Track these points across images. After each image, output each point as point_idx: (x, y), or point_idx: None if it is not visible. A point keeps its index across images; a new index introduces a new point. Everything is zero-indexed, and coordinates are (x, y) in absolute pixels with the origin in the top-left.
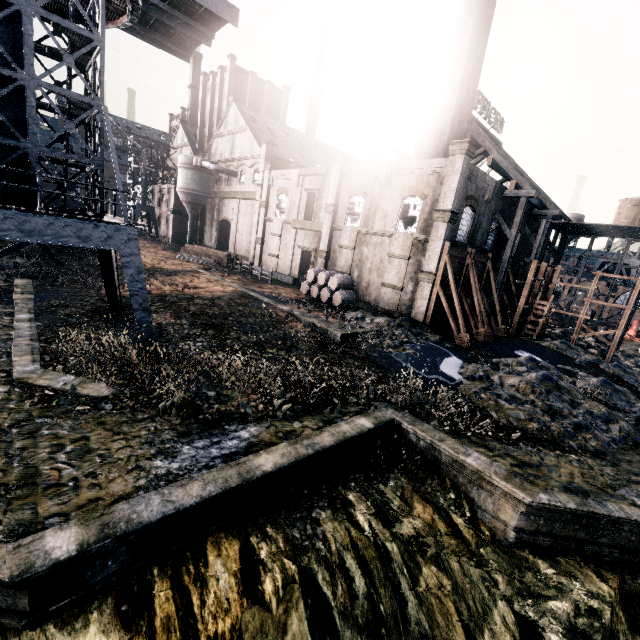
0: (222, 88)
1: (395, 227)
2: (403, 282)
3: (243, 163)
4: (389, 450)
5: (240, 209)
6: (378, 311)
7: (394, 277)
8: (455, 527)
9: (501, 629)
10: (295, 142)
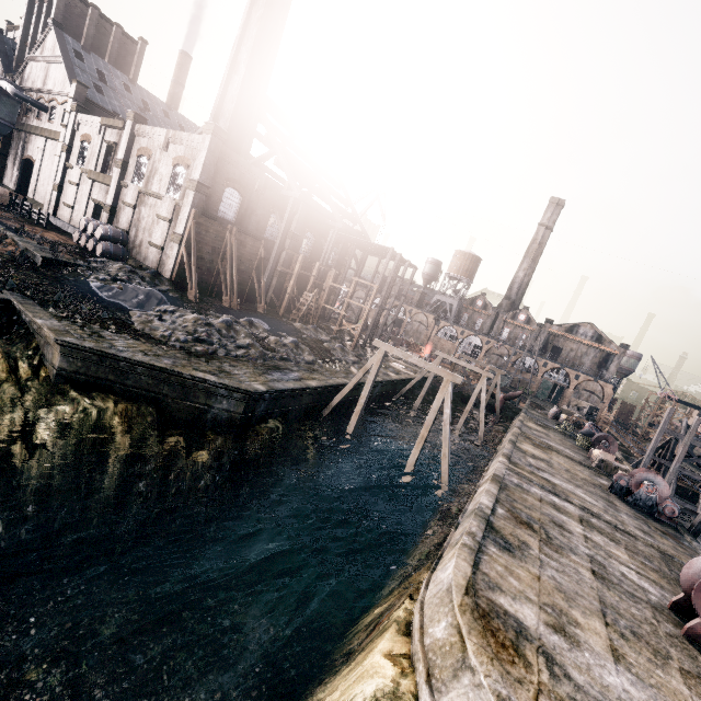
0: (52, 8)
1: (166, 191)
2: (165, 243)
3: (54, 98)
4: (2, 326)
5: (46, 150)
6: (140, 267)
7: (159, 238)
8: (15, 369)
9: (5, 422)
10: (136, 100)
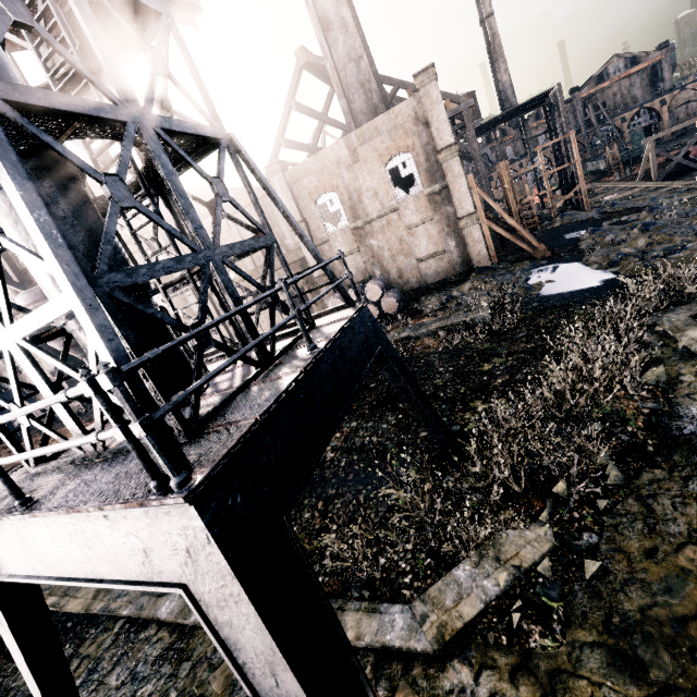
0: None
1: (395, 198)
2: (441, 244)
3: None
4: None
5: None
6: (435, 288)
7: (428, 246)
8: None
9: None
10: None
